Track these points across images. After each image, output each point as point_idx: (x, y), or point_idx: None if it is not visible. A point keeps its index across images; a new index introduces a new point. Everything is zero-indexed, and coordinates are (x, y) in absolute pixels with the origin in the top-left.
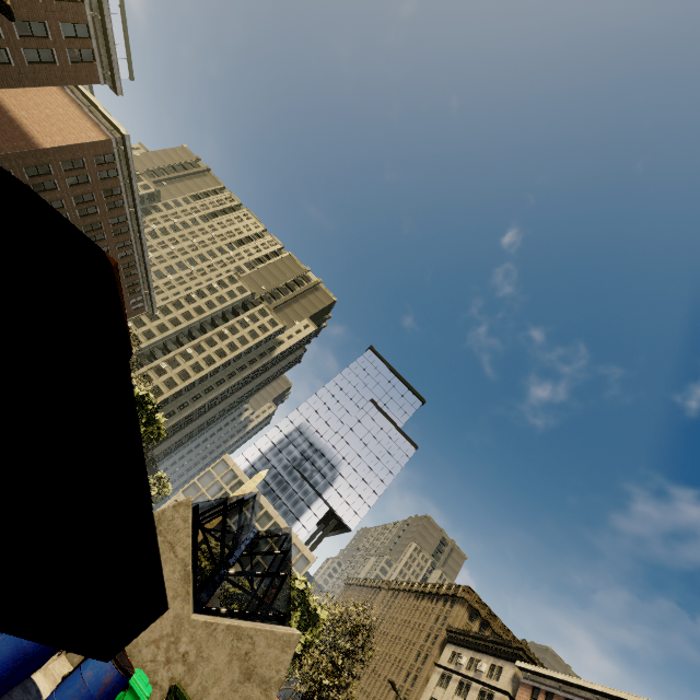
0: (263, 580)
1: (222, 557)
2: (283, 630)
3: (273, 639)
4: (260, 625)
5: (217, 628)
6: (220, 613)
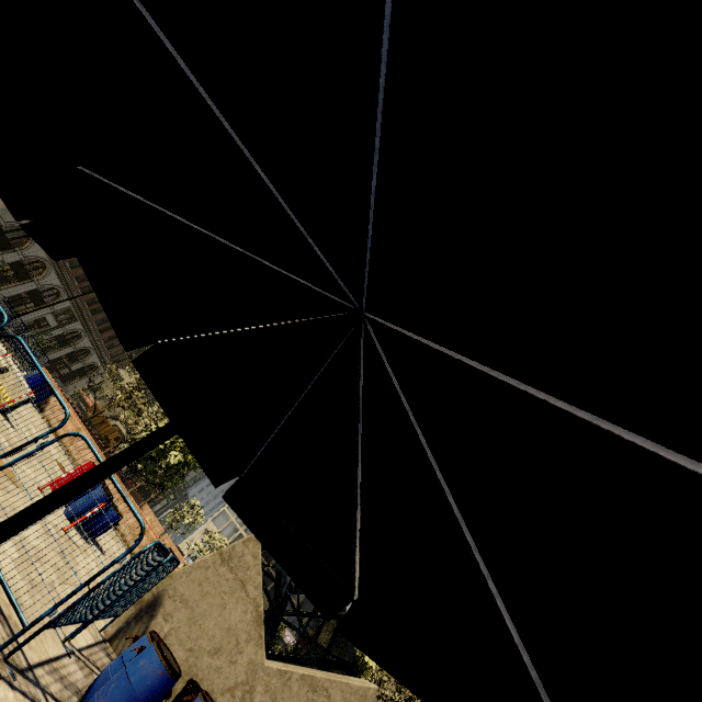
0: (310, 620)
1: (277, 595)
2: (359, 683)
3: (349, 692)
4: (333, 675)
5: (291, 677)
6: (285, 658)
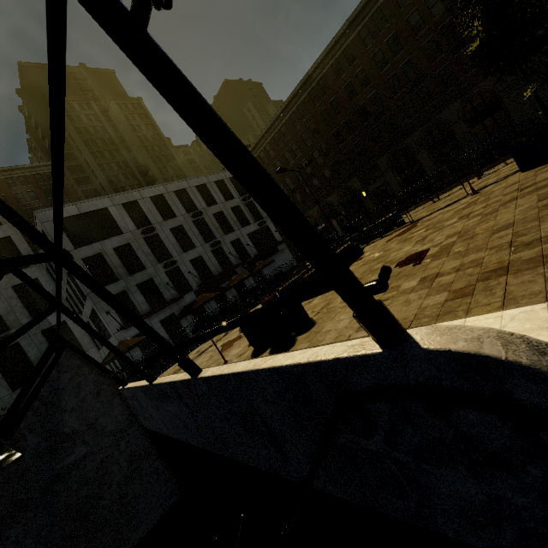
0: None
1: None
2: None
3: None
4: None
5: None
6: None
